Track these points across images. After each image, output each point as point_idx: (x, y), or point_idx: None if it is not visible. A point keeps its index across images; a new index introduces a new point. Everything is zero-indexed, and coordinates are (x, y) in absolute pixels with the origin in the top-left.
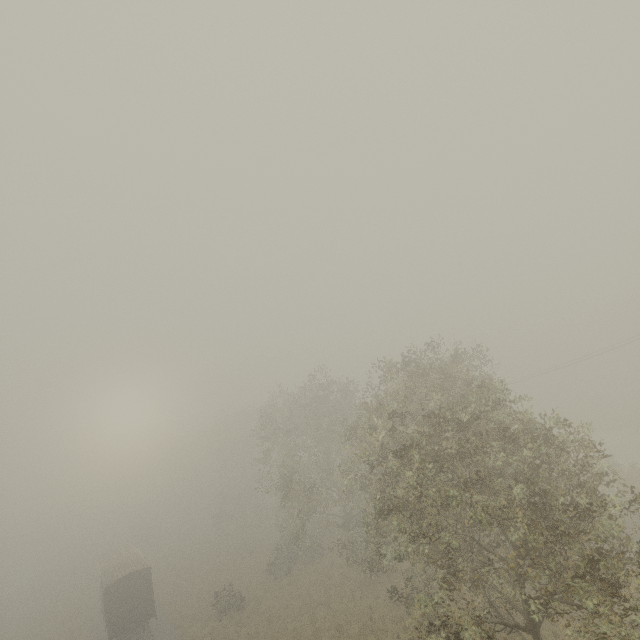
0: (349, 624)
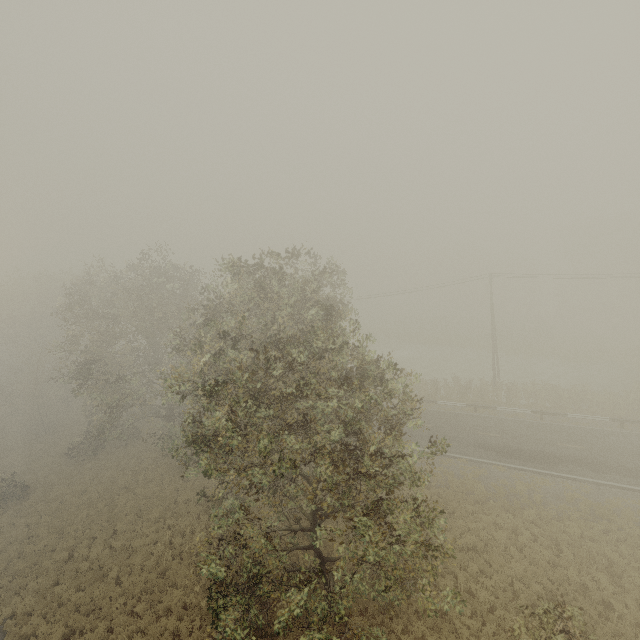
0: (151, 509)
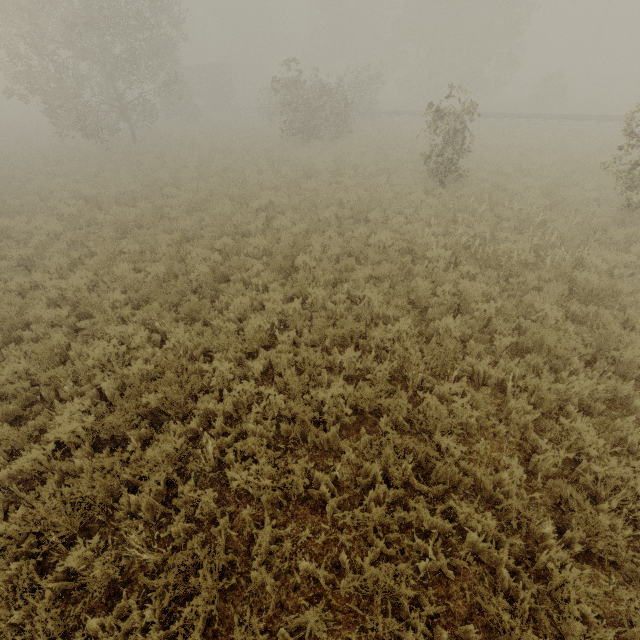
0: None
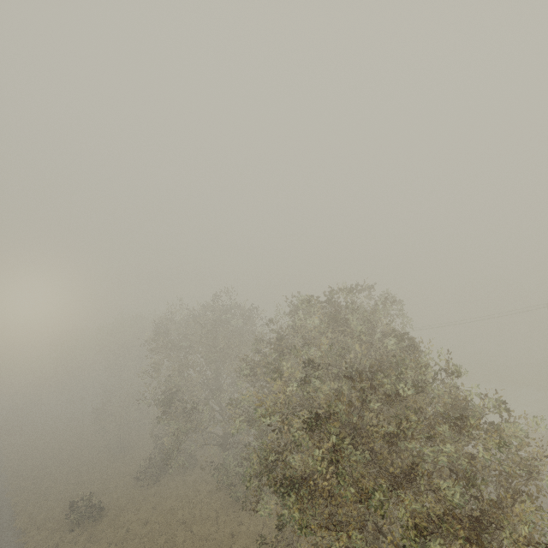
0: None
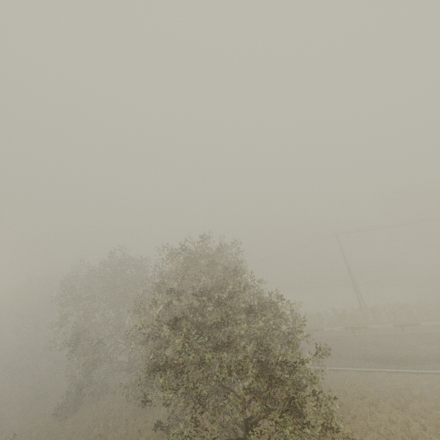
0: None
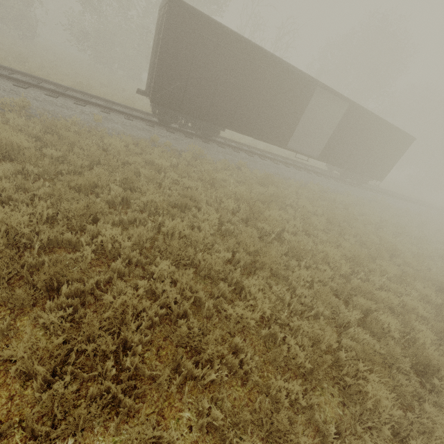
0: None
